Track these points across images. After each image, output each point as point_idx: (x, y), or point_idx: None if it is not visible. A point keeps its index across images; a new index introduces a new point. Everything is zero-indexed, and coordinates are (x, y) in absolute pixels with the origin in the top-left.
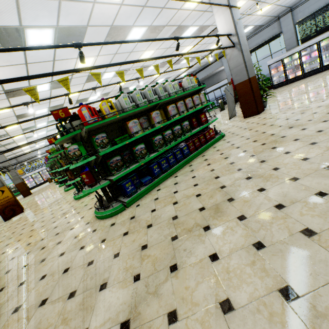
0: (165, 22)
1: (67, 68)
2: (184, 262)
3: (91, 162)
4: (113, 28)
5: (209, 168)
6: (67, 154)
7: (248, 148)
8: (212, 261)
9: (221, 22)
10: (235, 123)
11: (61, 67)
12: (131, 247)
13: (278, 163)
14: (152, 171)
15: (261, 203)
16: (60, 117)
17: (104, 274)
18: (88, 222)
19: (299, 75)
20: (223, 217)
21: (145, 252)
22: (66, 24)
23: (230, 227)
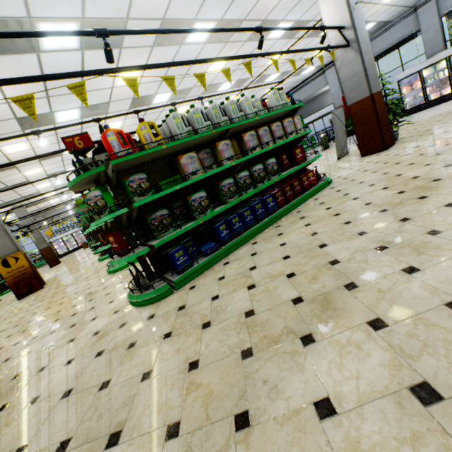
0: (243, 14)
1: (102, 85)
2: (264, 411)
3: (122, 218)
4: (166, 23)
5: (309, 231)
6: None
7: (373, 199)
8: (320, 418)
9: (329, 10)
10: (347, 164)
11: (93, 84)
12: (172, 363)
13: (437, 222)
14: (218, 235)
15: (416, 297)
16: (76, 148)
17: (121, 411)
18: (118, 310)
19: (448, 93)
20: (338, 320)
21: (194, 375)
22: (95, 15)
23: (354, 343)
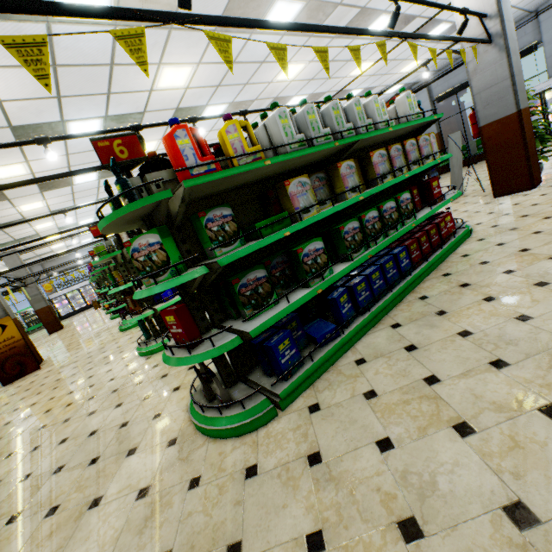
0: None
1: (138, 86)
2: None
3: (192, 283)
4: None
5: (506, 312)
6: (129, 260)
7: None
8: None
9: None
10: (475, 206)
11: (125, 82)
12: None
13: None
14: (337, 310)
15: None
16: (115, 158)
17: None
18: (174, 438)
19: None
20: None
21: None
22: None
23: None
